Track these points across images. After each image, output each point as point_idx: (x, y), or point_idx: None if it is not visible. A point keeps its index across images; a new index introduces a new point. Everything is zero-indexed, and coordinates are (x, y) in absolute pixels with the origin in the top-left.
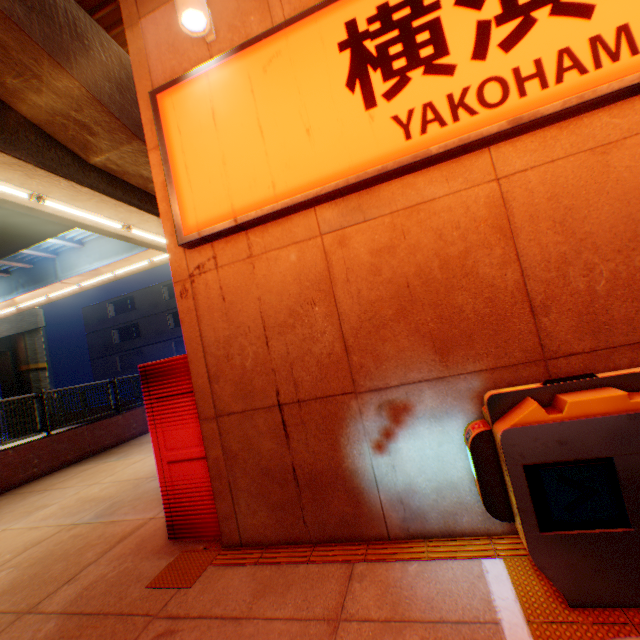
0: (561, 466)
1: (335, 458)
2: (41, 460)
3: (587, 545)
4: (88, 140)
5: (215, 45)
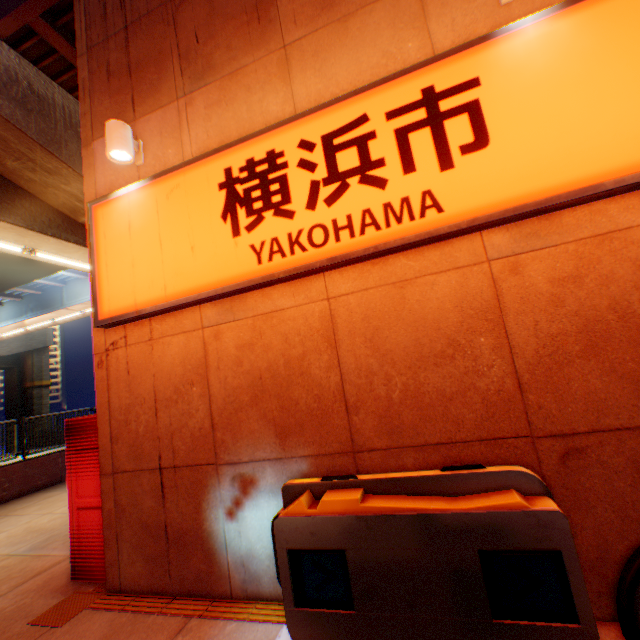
0: (315, 552)
1: (198, 519)
2: (12, 484)
3: (325, 621)
4: (77, 205)
5: (143, 168)
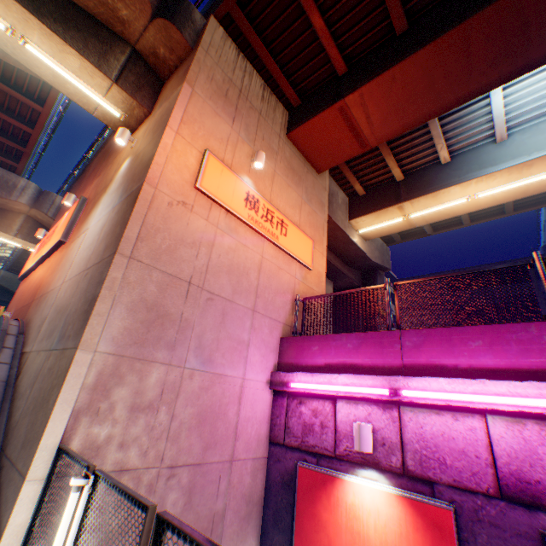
0: None
1: None
2: None
3: None
4: None
5: None
